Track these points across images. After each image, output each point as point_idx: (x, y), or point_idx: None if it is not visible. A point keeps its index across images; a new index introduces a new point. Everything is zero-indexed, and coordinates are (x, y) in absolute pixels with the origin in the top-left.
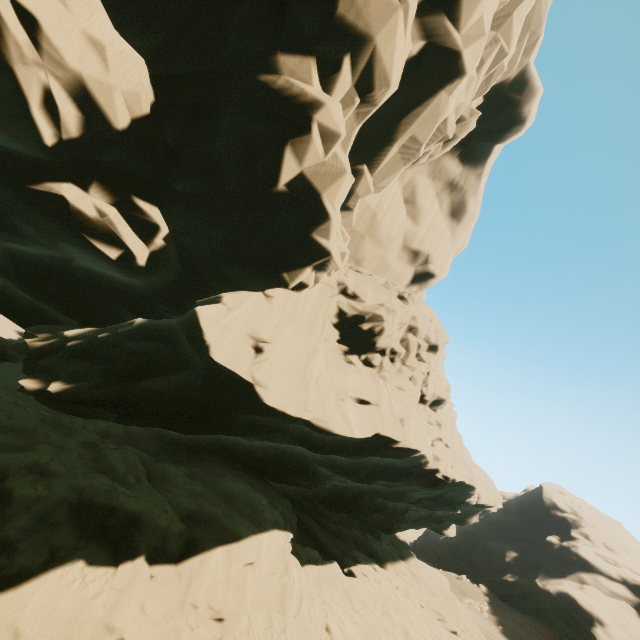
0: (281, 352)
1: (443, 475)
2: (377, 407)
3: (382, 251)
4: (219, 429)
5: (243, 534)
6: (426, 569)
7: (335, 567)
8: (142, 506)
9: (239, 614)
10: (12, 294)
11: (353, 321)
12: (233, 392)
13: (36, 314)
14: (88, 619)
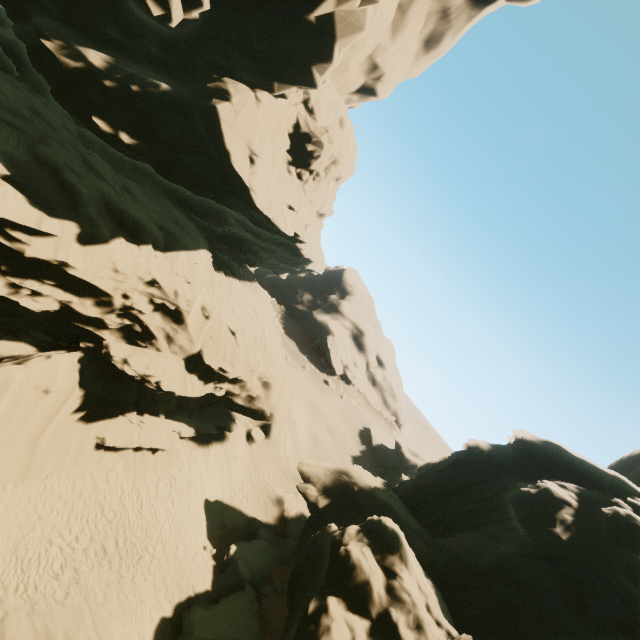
0: (263, 167)
1: (306, 253)
2: (297, 214)
3: (351, 54)
4: (215, 199)
5: (194, 248)
6: (261, 290)
7: (223, 275)
8: (139, 215)
9: (196, 283)
10: None
11: (303, 138)
12: (232, 184)
13: None
14: (141, 267)
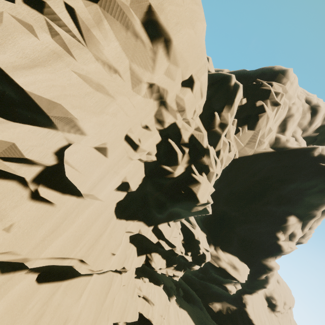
0: None
1: None
2: None
3: None
4: None
5: None
6: None
7: None
8: None
9: None
10: (189, 279)
11: (270, 298)
12: None
13: (193, 284)
14: None
